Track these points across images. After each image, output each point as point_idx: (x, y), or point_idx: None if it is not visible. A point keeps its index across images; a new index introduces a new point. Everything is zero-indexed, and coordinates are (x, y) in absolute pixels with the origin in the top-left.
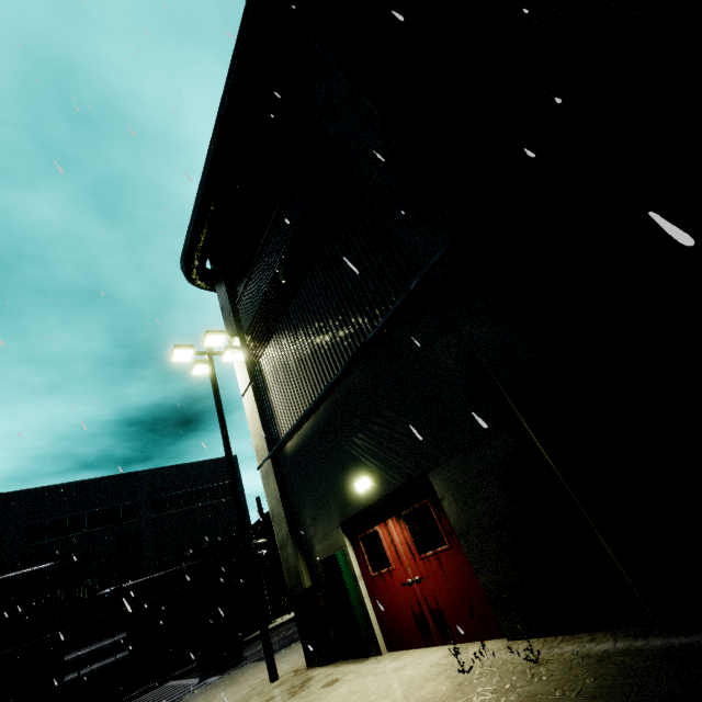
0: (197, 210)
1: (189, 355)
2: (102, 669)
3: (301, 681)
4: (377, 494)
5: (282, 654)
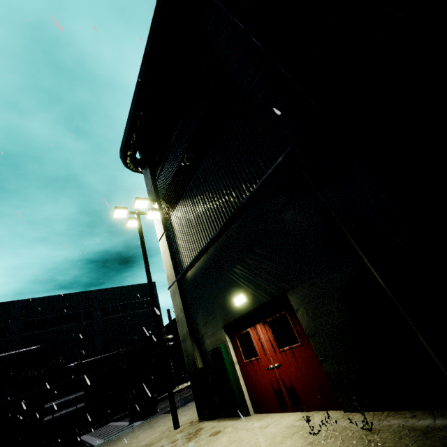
0: (131, 117)
1: (124, 214)
2: (68, 414)
3: (194, 430)
4: (250, 306)
5: (182, 409)
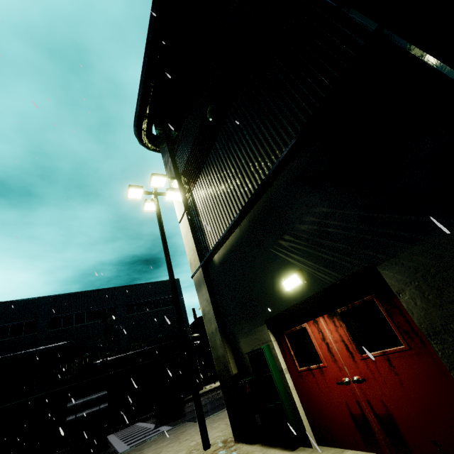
0: (143, 79)
1: (140, 194)
2: (90, 414)
3: None
4: (307, 292)
5: (212, 419)
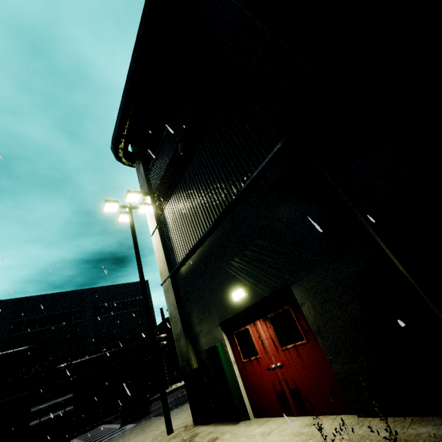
0: (122, 107)
1: (115, 208)
2: (55, 418)
3: (189, 436)
4: (249, 302)
5: (176, 412)
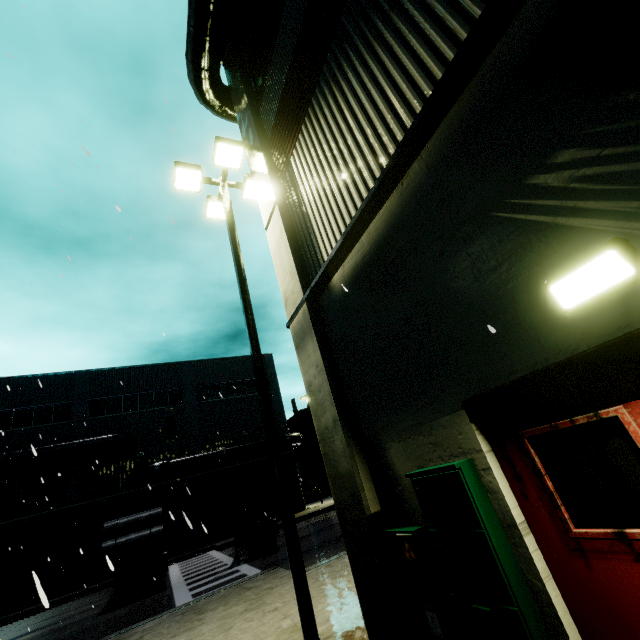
0: None
1: (196, 182)
2: (137, 540)
3: None
4: None
5: (320, 571)
